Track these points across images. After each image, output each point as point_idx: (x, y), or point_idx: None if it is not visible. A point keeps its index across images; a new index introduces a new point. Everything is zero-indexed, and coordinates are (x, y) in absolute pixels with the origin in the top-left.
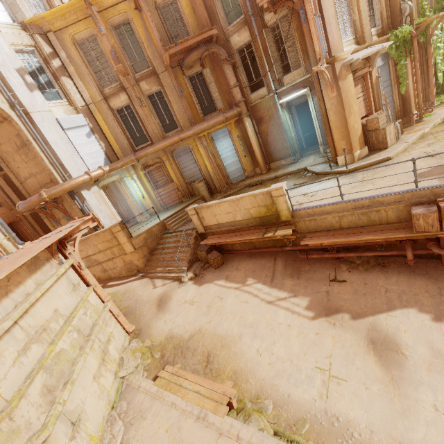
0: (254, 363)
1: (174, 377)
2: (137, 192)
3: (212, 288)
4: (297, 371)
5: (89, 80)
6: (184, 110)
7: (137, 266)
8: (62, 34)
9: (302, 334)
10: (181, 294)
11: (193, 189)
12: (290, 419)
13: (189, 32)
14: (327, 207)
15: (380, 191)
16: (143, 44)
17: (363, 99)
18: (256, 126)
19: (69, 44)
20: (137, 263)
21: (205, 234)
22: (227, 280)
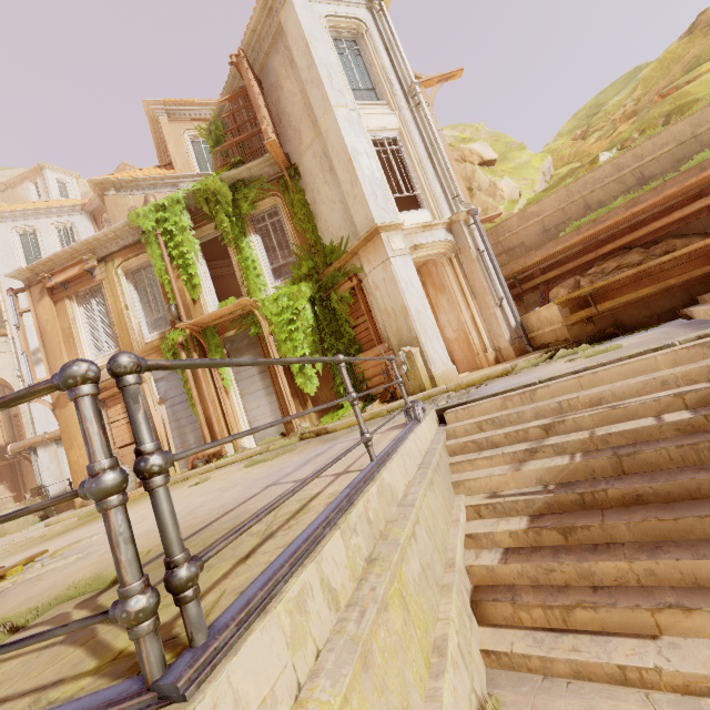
0: None
1: None
2: None
3: None
4: None
5: None
6: None
7: None
8: None
9: None
10: None
11: None
12: None
13: None
14: None
15: None
16: None
17: (126, 422)
18: None
19: None
20: None
21: None
22: None
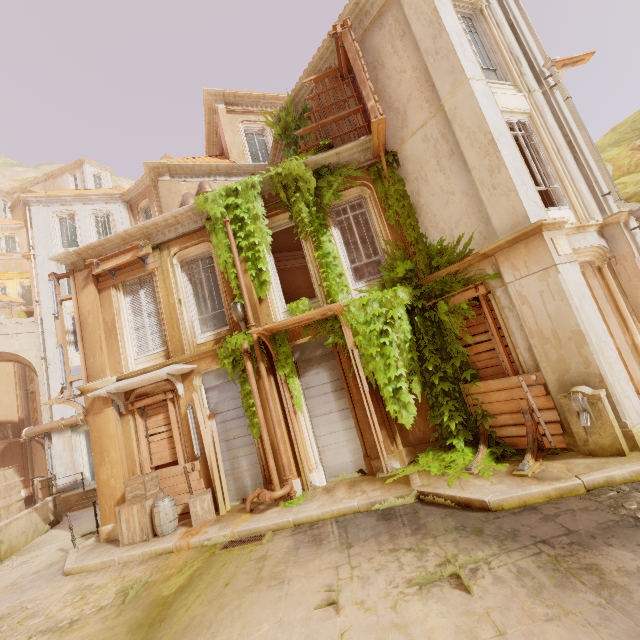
0: None
1: None
2: None
3: None
4: None
5: None
6: None
7: None
8: None
9: None
10: None
11: None
12: None
13: None
14: None
15: None
16: None
17: (168, 436)
18: None
19: None
20: None
21: None
22: None
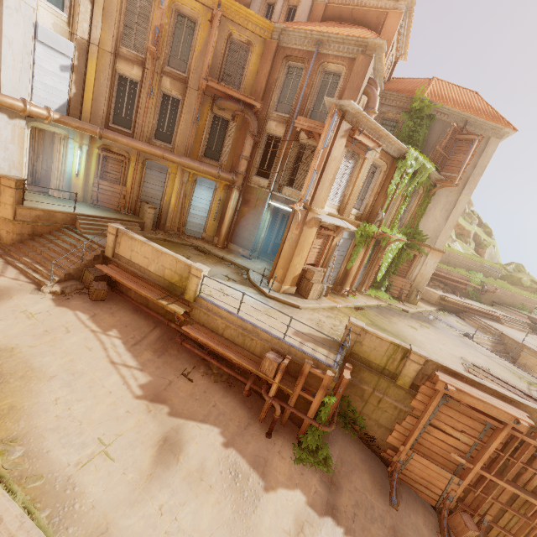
0: (42, 409)
1: None
2: (74, 164)
3: (69, 316)
4: (78, 434)
5: (112, 24)
6: (188, 136)
7: (1, 238)
8: None
9: (115, 406)
10: (27, 301)
11: (141, 209)
12: (28, 471)
13: (242, 82)
14: (223, 312)
15: (265, 326)
16: (194, 51)
17: (318, 251)
18: (240, 203)
19: None
20: (4, 235)
21: (110, 259)
22: (92, 318)
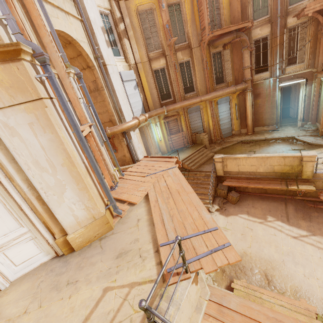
0: (307, 285)
1: (249, 290)
2: (156, 135)
3: (239, 220)
4: None
5: (141, 44)
6: (205, 79)
7: None
8: (130, 3)
9: None
10: None
11: (197, 138)
12: None
13: (221, 19)
14: None
15: None
16: (186, 22)
17: None
18: (253, 99)
19: (133, 12)
20: None
21: (222, 176)
22: (249, 215)
